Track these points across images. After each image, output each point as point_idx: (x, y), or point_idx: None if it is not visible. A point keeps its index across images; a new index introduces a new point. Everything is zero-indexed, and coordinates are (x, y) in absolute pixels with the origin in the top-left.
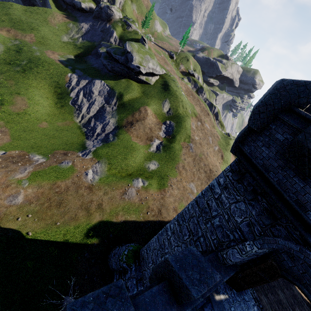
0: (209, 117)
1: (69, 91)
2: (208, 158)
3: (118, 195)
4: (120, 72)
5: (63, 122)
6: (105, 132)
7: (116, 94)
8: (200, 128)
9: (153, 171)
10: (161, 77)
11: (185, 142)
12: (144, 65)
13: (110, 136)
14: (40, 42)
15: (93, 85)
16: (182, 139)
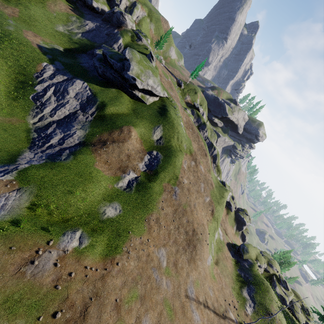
0: (206, 159)
1: (35, 82)
2: (195, 212)
3: (15, 265)
4: (112, 80)
5: (7, 117)
6: (62, 145)
7: (97, 102)
8: (193, 169)
9: (108, 220)
10: (161, 99)
11: (170, 184)
12: (142, 79)
13: (65, 153)
14: (24, 19)
15: (71, 84)
16: (167, 179)
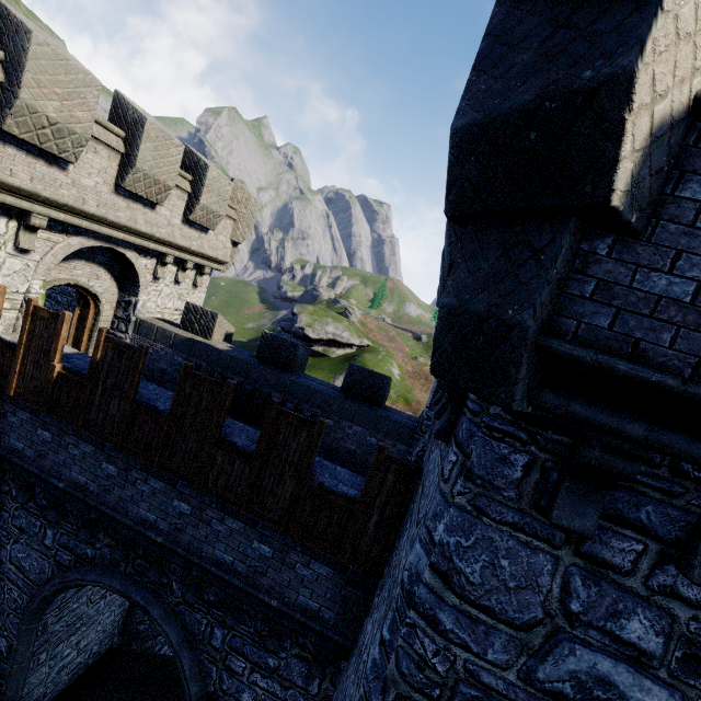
0: None
1: None
2: None
3: None
4: None
5: None
6: None
7: None
8: None
9: None
10: (359, 350)
11: None
12: (316, 328)
13: None
14: None
15: None
16: None
